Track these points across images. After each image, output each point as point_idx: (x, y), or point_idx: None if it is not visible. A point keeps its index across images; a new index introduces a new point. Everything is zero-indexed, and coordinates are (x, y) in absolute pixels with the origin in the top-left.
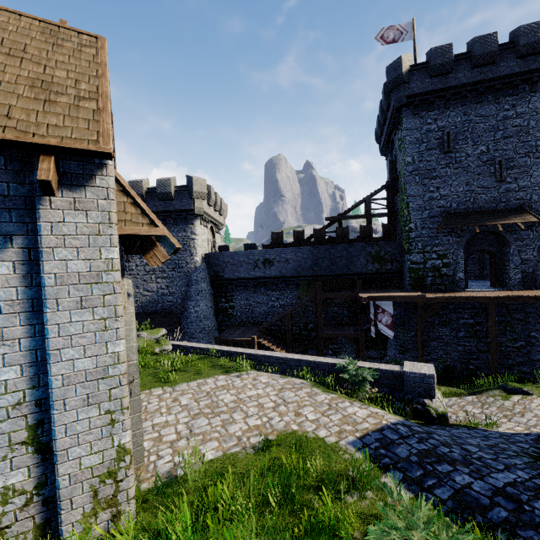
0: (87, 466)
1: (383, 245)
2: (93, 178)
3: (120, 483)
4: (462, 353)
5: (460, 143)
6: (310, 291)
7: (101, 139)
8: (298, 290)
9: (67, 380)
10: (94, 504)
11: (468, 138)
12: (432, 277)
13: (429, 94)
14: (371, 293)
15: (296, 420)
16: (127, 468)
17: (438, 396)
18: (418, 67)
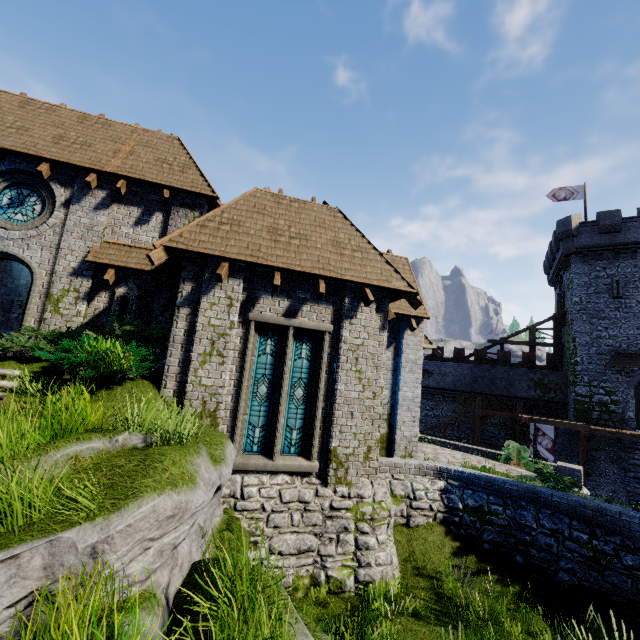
0: (405, 435)
1: (547, 373)
2: (419, 325)
3: (413, 448)
4: (632, 495)
5: (630, 290)
6: (467, 407)
7: (426, 312)
8: (454, 404)
9: (403, 399)
10: (405, 452)
11: (639, 288)
12: (599, 411)
13: (597, 246)
14: (532, 416)
15: (480, 464)
16: (416, 443)
17: (584, 489)
18: (588, 224)
